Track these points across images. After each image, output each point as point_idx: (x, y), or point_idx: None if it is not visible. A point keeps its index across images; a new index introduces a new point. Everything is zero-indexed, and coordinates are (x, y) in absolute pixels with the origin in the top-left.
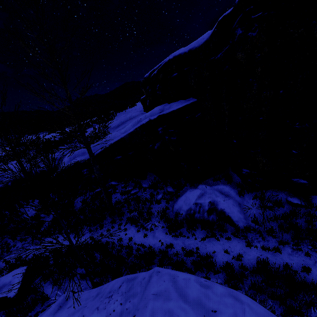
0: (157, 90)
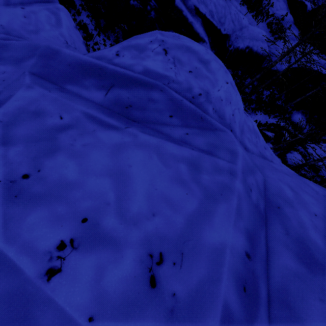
0: None
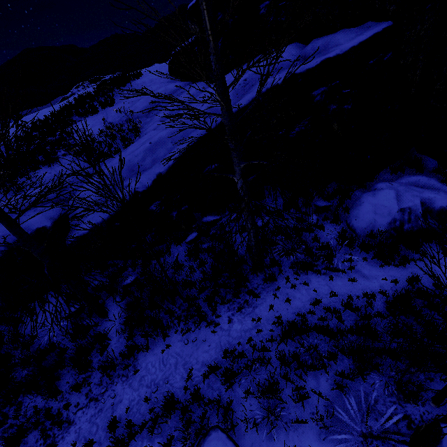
0: (264, 16)
